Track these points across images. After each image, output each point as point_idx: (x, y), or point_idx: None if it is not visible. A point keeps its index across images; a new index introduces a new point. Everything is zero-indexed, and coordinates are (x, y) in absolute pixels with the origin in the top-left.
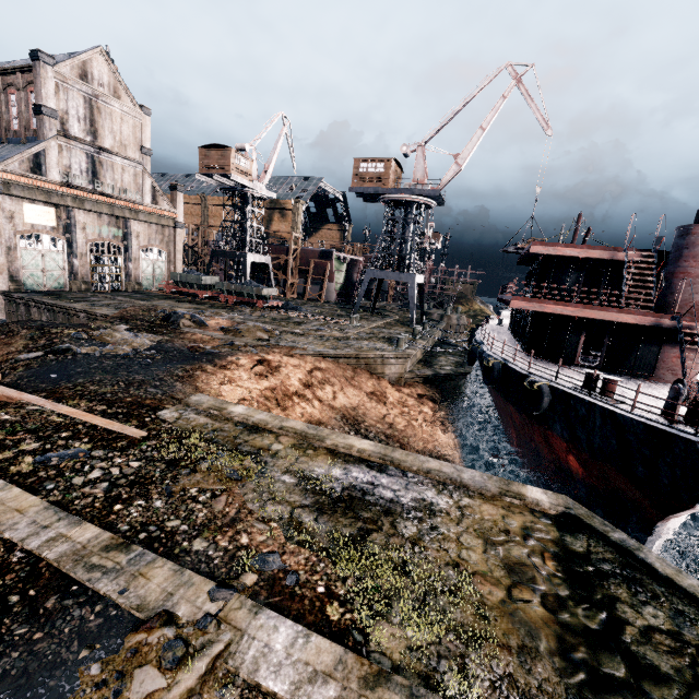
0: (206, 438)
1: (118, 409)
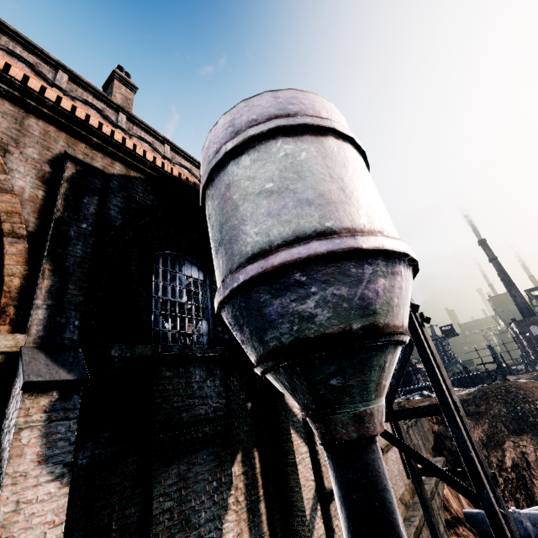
0: (532, 376)
1: (536, 376)
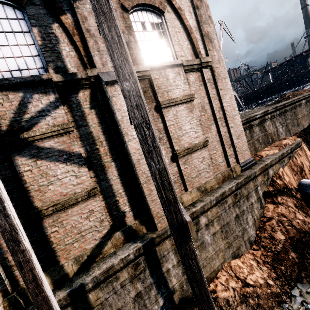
0: None
1: None
